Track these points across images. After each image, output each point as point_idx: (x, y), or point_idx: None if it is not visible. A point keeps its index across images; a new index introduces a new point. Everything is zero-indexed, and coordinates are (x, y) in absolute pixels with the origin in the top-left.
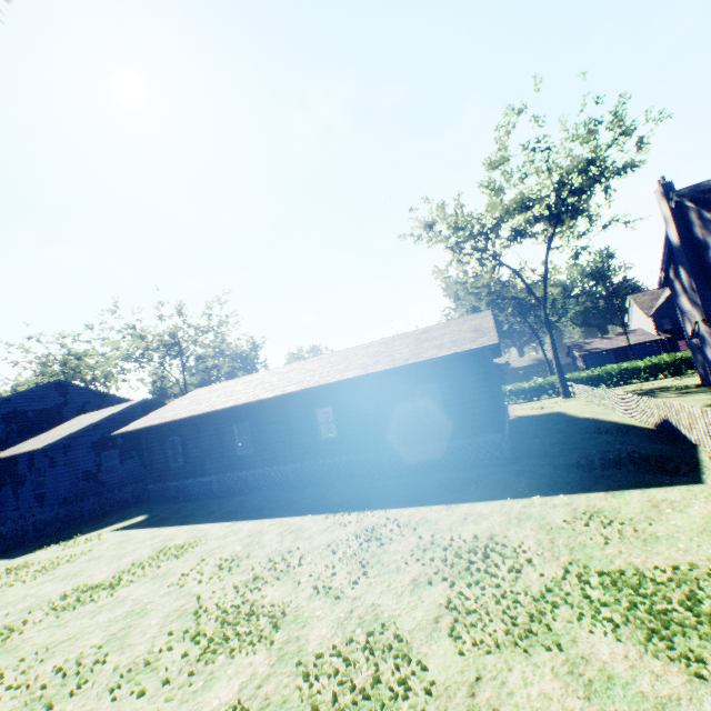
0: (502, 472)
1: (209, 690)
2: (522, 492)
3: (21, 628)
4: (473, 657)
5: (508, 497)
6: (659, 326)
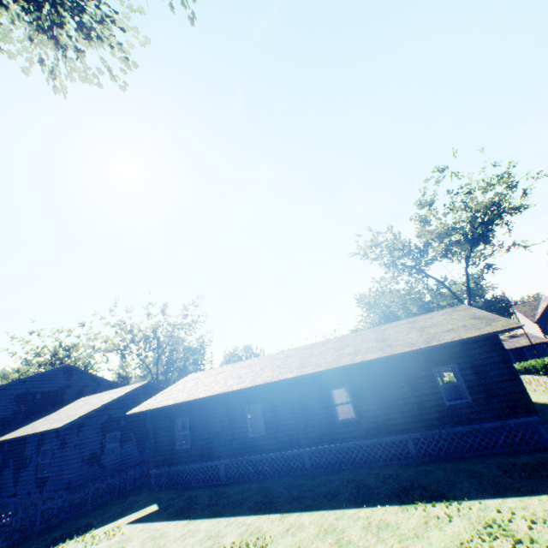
0: None
1: None
2: None
3: None
4: None
5: None
6: (544, 330)
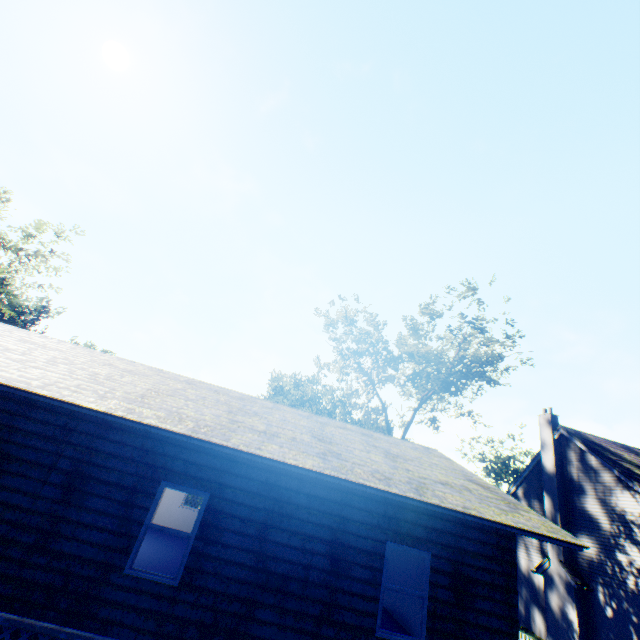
0: None
1: None
2: None
3: None
4: None
5: None
6: None
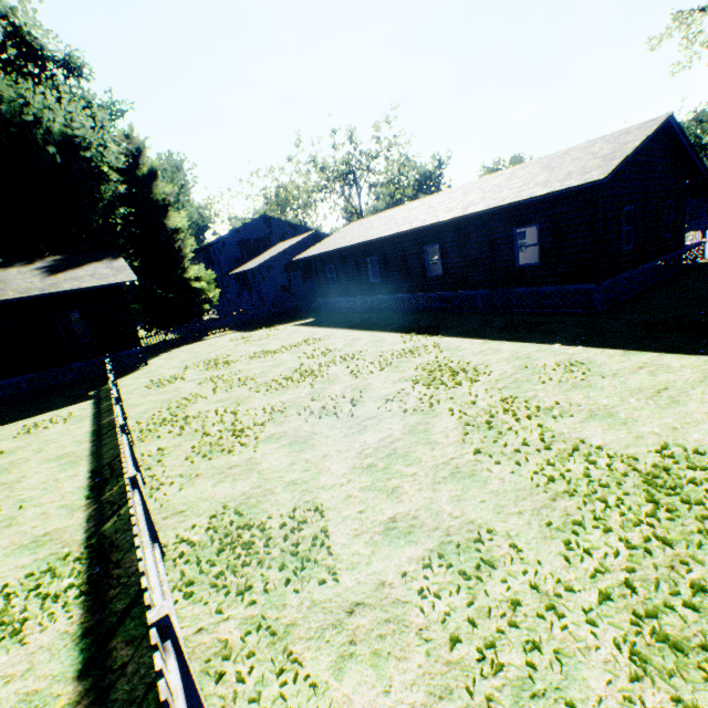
0: (572, 322)
1: (279, 396)
2: (556, 340)
3: (236, 362)
4: (382, 411)
5: (538, 342)
6: None
